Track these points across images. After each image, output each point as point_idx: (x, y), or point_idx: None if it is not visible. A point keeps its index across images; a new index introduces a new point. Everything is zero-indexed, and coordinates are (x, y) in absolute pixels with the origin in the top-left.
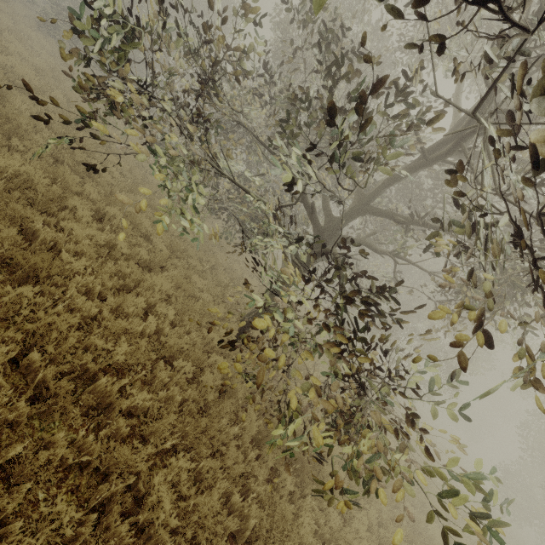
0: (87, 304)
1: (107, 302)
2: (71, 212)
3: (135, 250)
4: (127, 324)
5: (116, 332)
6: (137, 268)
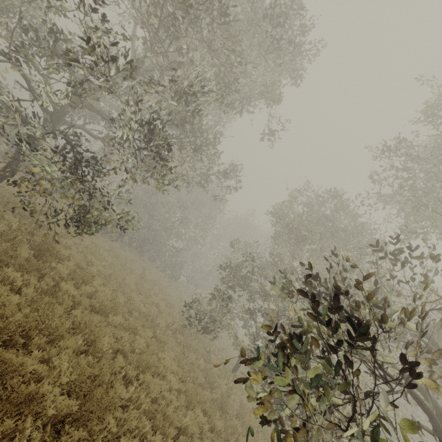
0: None
1: None
2: None
3: None
4: None
5: None
6: None
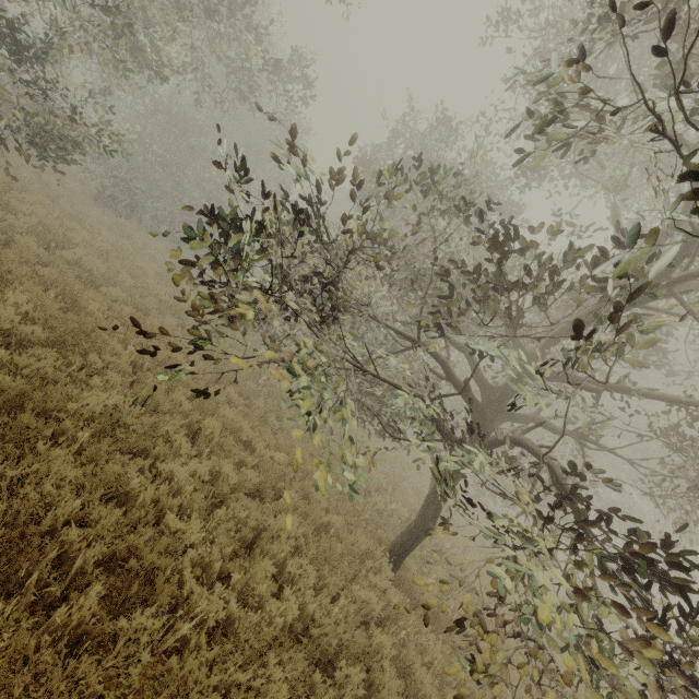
0: (211, 600)
1: (231, 584)
2: (161, 438)
3: (244, 475)
4: (275, 632)
5: (258, 646)
6: (254, 508)
